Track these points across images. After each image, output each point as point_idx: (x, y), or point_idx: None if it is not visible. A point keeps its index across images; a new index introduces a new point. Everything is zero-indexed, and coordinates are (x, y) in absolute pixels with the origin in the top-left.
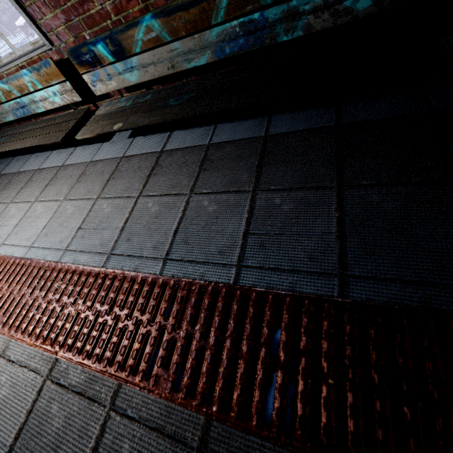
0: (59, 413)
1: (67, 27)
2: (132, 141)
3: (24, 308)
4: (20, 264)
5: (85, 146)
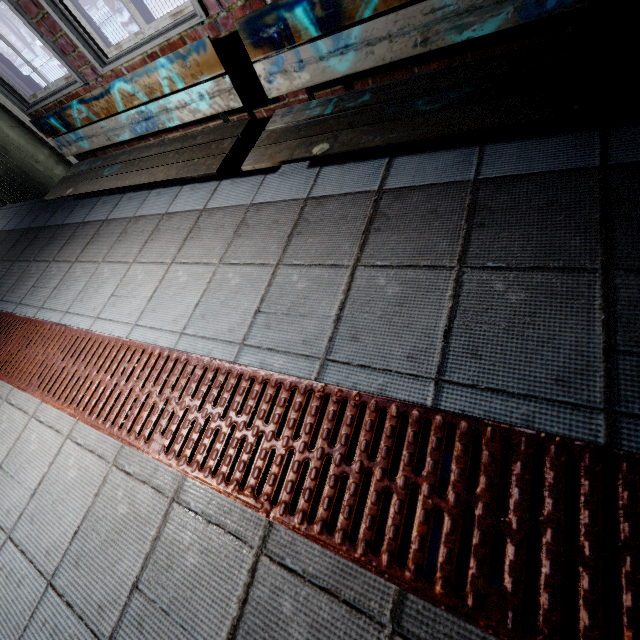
0: (296, 617)
1: None
2: (319, 172)
3: (194, 430)
4: (170, 359)
5: (235, 180)
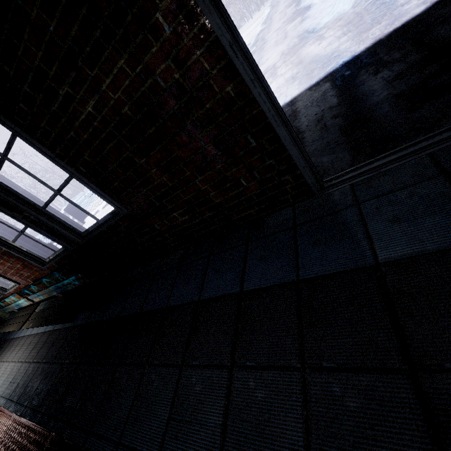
0: None
1: (22, 279)
2: None
3: None
4: None
5: None
